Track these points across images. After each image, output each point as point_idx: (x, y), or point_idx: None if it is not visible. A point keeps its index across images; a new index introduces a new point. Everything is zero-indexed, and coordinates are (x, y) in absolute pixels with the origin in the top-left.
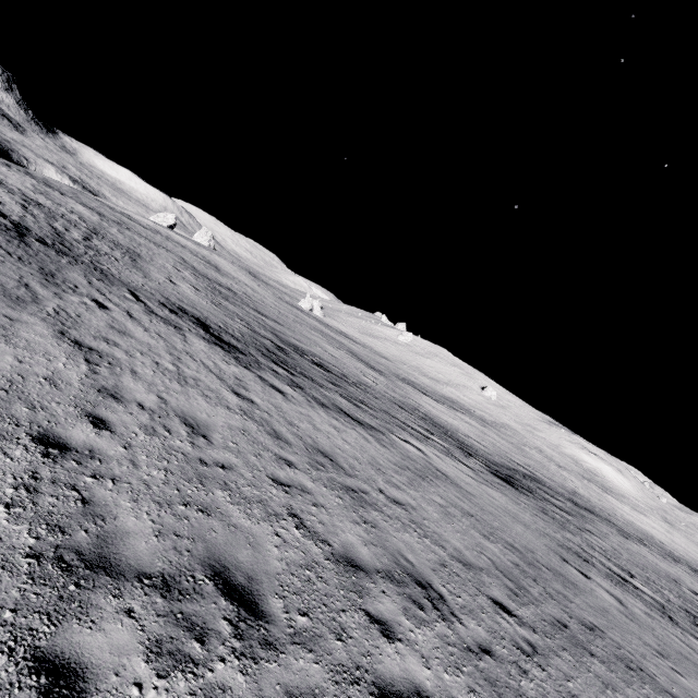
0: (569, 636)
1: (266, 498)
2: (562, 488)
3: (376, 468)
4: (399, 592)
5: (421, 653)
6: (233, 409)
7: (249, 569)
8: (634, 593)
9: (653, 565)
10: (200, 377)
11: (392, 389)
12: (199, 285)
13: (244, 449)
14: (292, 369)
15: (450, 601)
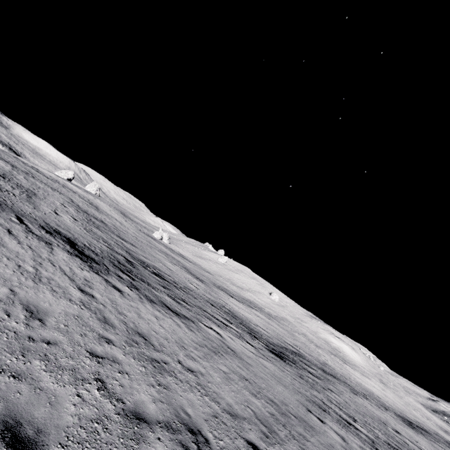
0: None
1: (79, 367)
2: (317, 360)
3: (181, 345)
4: (172, 438)
5: None
6: (74, 301)
7: (41, 424)
8: (354, 433)
9: (371, 412)
10: (53, 278)
11: (208, 293)
12: (78, 217)
13: (73, 330)
14: (135, 276)
15: (214, 444)
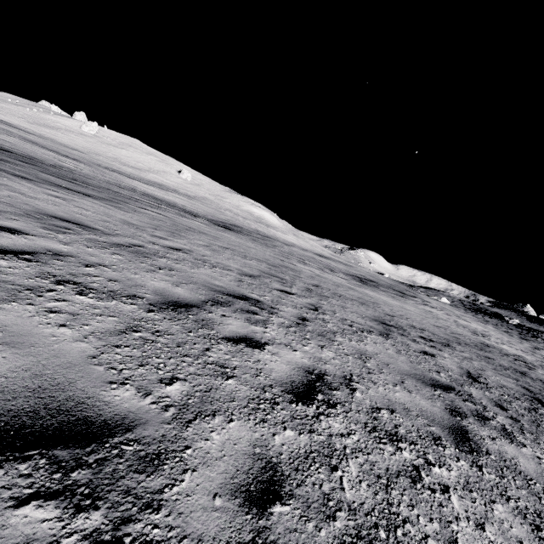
0: (316, 293)
1: None
2: (251, 229)
3: (134, 227)
4: (234, 310)
5: (284, 344)
6: None
7: (25, 380)
8: (311, 267)
9: (304, 254)
10: None
11: (100, 174)
12: None
13: None
14: None
15: (264, 301)
